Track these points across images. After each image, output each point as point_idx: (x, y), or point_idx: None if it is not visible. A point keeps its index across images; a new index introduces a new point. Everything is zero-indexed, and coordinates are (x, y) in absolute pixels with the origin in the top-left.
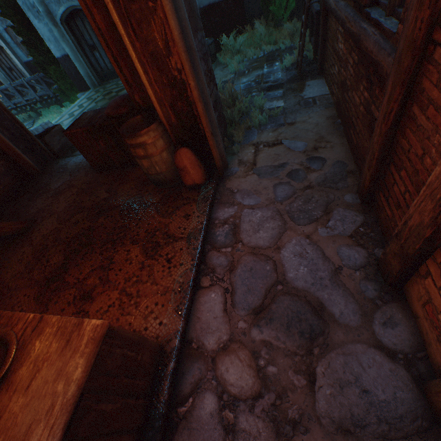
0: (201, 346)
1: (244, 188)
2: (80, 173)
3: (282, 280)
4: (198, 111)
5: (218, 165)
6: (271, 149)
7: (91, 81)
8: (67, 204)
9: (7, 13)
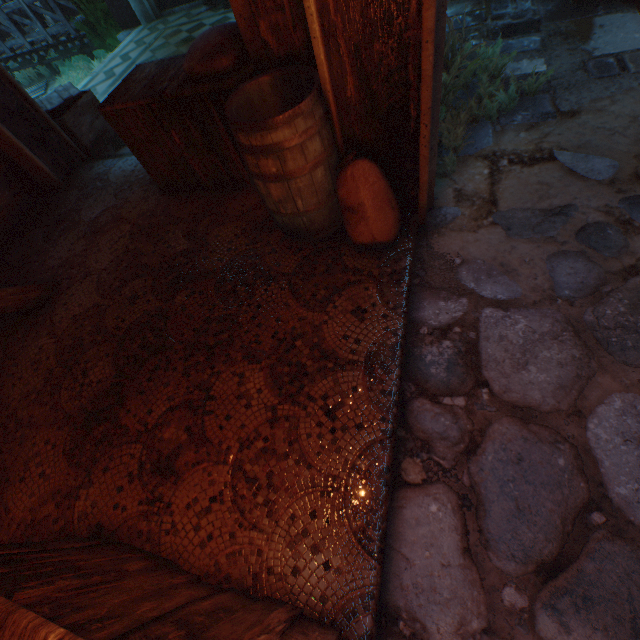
0: (421, 635)
1: (475, 256)
2: (133, 193)
3: (597, 497)
4: (421, 71)
5: (422, 202)
6: (527, 169)
7: (141, 8)
8: (113, 257)
9: None
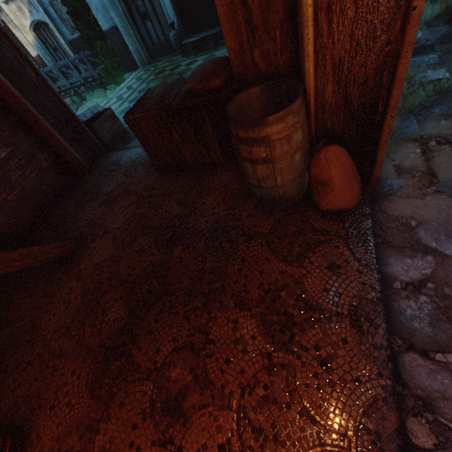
0: None
1: (428, 219)
2: (137, 173)
3: None
4: (396, 75)
5: (375, 176)
6: None
7: (140, 58)
8: (124, 219)
9: None
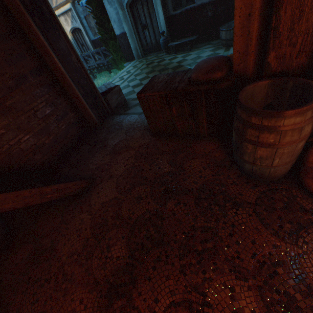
0: None
1: None
2: (135, 133)
3: None
4: None
5: None
6: None
7: (137, 53)
8: (125, 168)
9: (90, 1)
